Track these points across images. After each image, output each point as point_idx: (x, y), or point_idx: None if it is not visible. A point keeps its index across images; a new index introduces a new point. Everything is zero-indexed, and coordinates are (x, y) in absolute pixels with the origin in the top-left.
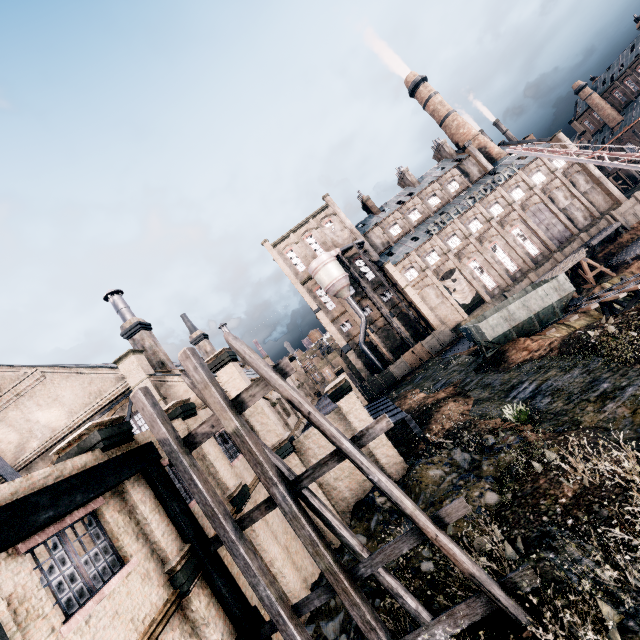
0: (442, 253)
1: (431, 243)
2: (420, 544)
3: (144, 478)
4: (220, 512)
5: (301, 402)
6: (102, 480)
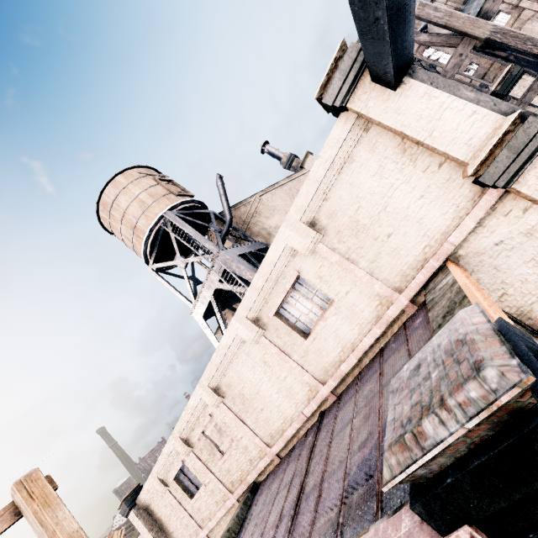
0: None
1: None
2: None
3: None
4: None
5: None
6: None
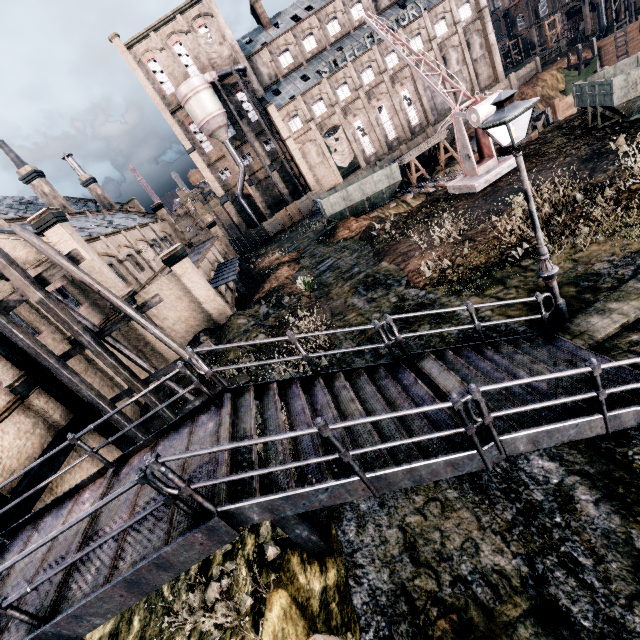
0: (330, 104)
1: (320, 89)
2: (214, 364)
3: None
4: (43, 352)
5: (91, 283)
6: None
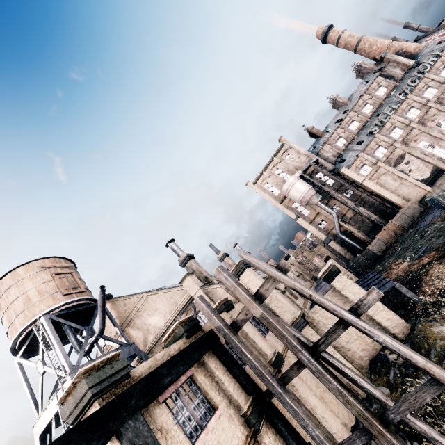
0: (388, 145)
1: (375, 141)
2: (444, 393)
3: (213, 353)
4: (266, 373)
5: (302, 288)
6: (191, 356)
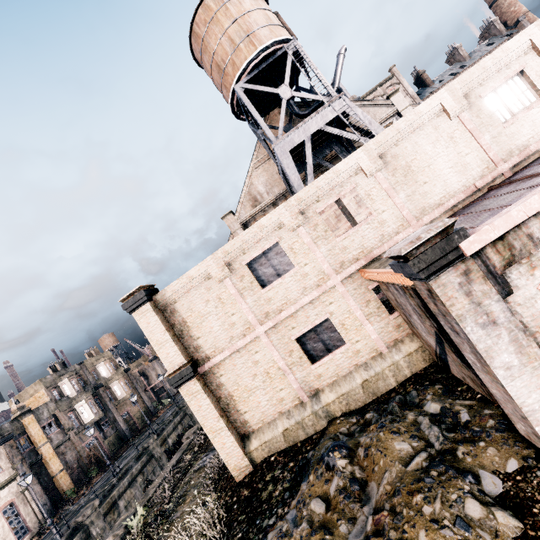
0: None
1: None
2: None
3: None
4: None
5: None
6: None
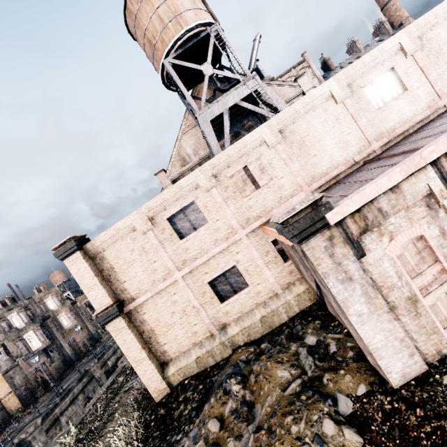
0: None
1: None
2: None
3: None
4: None
5: None
6: None
